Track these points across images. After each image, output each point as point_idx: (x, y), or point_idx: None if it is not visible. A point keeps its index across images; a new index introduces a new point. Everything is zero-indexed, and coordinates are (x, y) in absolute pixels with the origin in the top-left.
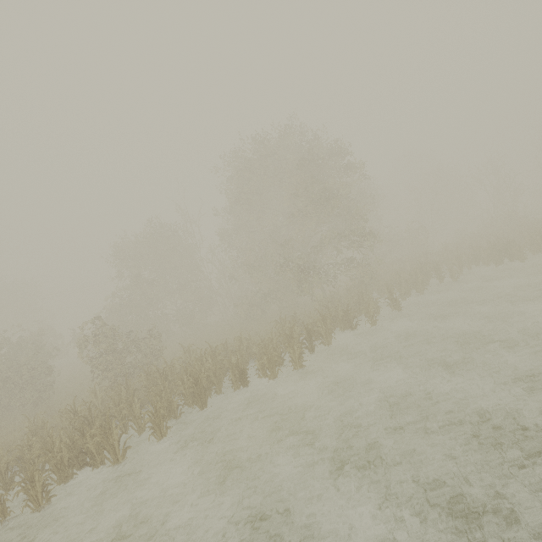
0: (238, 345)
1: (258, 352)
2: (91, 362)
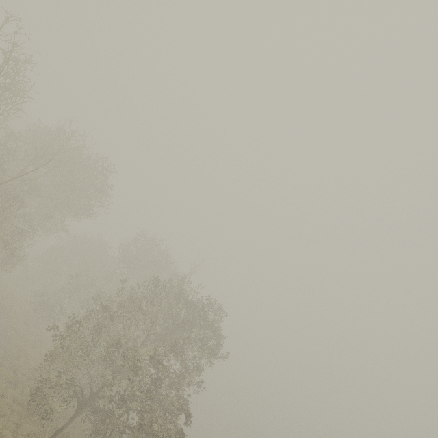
0: None
1: None
2: None
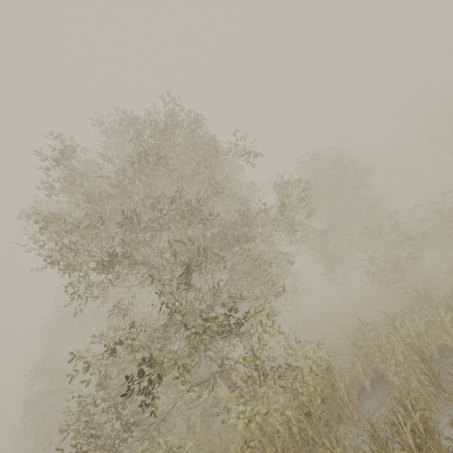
0: None
1: None
2: None
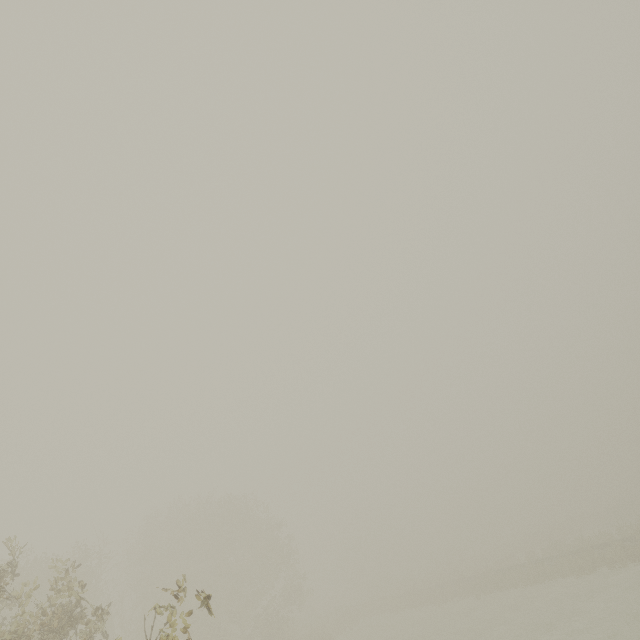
0: None
1: None
2: None
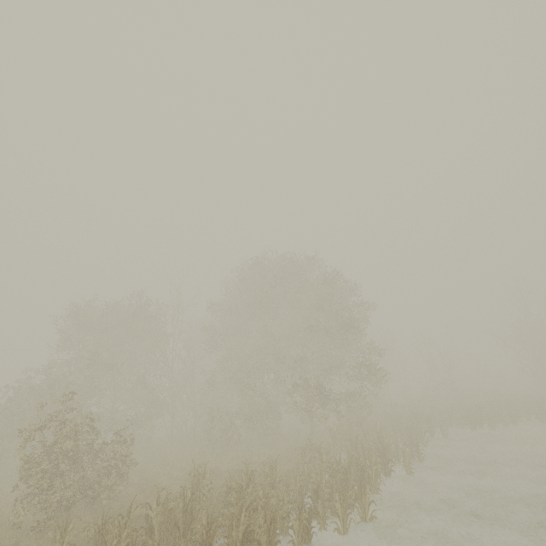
0: (265, 476)
1: (299, 490)
2: (24, 468)
